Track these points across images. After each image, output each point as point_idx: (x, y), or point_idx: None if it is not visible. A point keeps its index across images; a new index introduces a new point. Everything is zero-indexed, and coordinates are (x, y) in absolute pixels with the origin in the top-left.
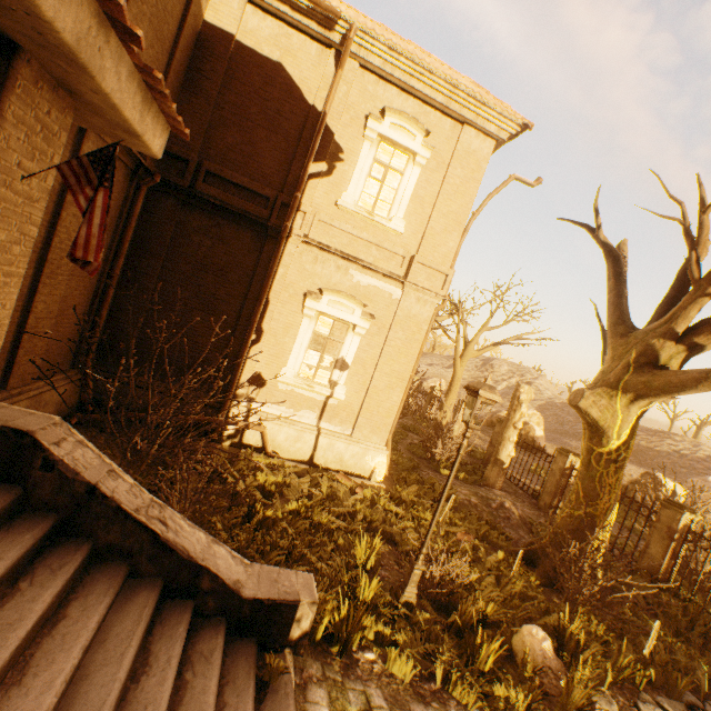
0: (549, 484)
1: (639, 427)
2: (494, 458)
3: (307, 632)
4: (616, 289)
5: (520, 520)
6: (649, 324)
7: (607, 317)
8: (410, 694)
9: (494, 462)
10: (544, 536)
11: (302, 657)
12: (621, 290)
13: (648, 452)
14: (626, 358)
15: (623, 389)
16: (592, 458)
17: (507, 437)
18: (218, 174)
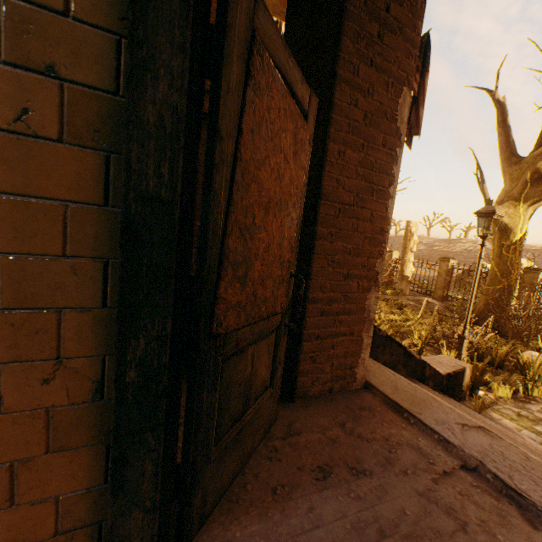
0: (439, 283)
1: (439, 240)
2: (401, 276)
3: (468, 386)
4: (504, 132)
5: (441, 307)
6: (534, 152)
7: (500, 153)
8: (518, 402)
9: (402, 278)
10: (474, 308)
11: (467, 401)
12: (508, 133)
13: (449, 255)
14: (523, 178)
15: (524, 199)
16: (503, 250)
17: (407, 259)
18: (208, 90)
